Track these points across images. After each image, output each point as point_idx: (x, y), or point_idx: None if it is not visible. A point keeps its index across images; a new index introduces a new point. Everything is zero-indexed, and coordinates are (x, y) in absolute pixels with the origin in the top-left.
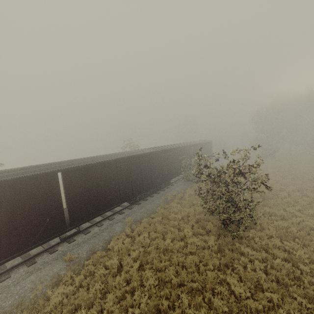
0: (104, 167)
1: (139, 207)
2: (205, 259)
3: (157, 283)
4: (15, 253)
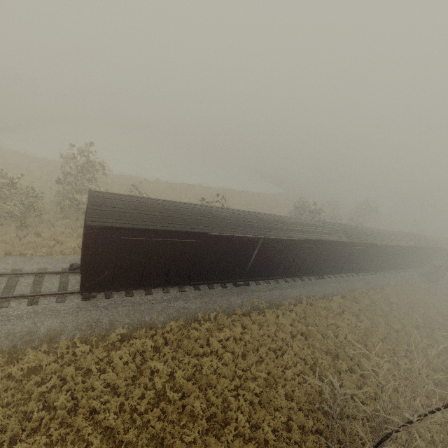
0: (403, 248)
1: (389, 275)
2: (446, 329)
3: (422, 321)
4: (362, 271)
